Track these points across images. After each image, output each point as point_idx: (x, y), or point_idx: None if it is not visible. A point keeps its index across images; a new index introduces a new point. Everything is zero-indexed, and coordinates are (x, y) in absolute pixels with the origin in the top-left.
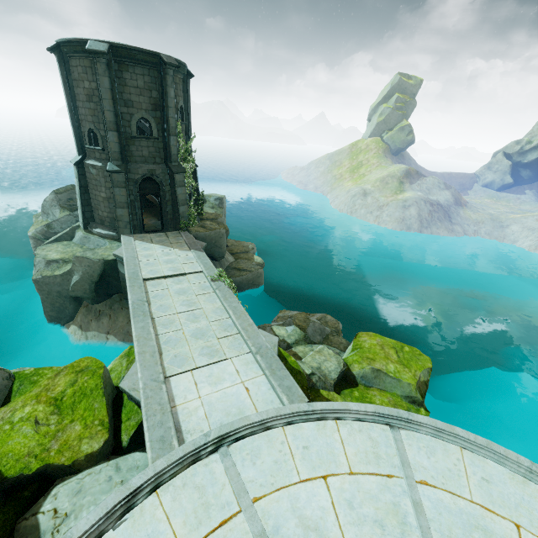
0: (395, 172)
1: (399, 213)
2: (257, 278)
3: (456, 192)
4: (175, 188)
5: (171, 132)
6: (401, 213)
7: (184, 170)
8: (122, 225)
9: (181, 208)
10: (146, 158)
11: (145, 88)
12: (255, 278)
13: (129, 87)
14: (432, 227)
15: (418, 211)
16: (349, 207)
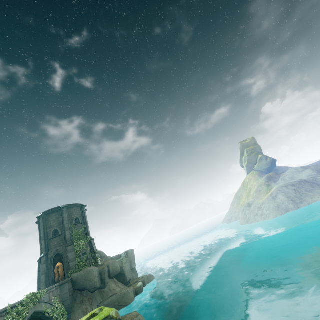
0: (261, 182)
1: (272, 204)
2: (122, 298)
3: (316, 167)
4: (67, 254)
5: (66, 230)
6: (274, 203)
7: (73, 243)
8: (42, 285)
9: (71, 263)
10: (56, 245)
11: (56, 219)
12: (120, 299)
13: (50, 221)
14: (306, 199)
15: (284, 195)
16: (244, 219)
